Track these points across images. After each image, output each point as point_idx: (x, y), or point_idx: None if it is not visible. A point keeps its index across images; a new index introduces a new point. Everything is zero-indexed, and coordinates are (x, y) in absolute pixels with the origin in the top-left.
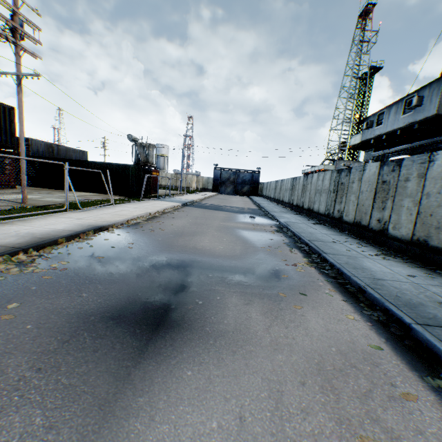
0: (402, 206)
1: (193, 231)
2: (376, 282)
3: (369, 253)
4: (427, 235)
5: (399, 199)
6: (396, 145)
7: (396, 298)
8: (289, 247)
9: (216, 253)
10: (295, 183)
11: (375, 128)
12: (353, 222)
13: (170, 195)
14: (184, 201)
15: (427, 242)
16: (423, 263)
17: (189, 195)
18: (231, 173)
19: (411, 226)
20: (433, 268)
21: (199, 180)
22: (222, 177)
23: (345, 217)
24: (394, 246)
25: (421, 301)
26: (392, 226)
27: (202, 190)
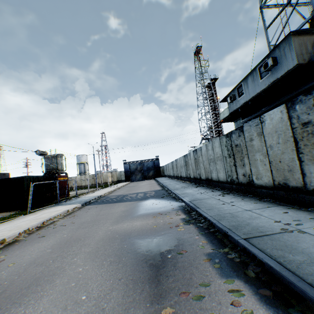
0: None
1: (36, 275)
2: None
3: None
4: None
5: None
6: (261, 108)
7: None
8: (224, 277)
9: None
10: (187, 159)
11: (239, 99)
12: (273, 185)
13: (77, 196)
14: (88, 199)
15: None
16: None
17: (102, 189)
18: (137, 164)
19: None
20: None
21: (113, 175)
22: (131, 168)
23: (257, 181)
24: None
25: None
26: None
27: (117, 182)
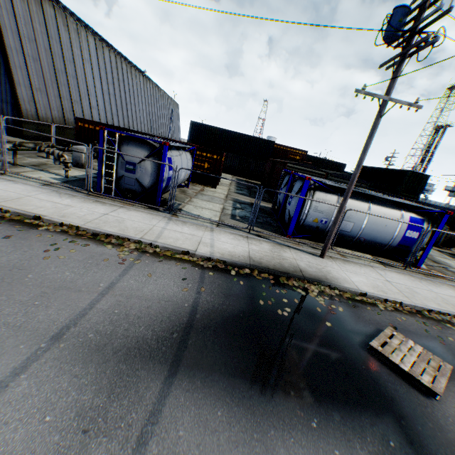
0: None
1: None
2: None
3: None
4: None
5: None
6: None
7: None
8: None
9: None
10: None
11: None
12: None
13: None
14: None
15: None
16: None
17: None
18: None
19: None
20: None
21: None
22: None
23: None
24: None
25: None
26: None
27: None
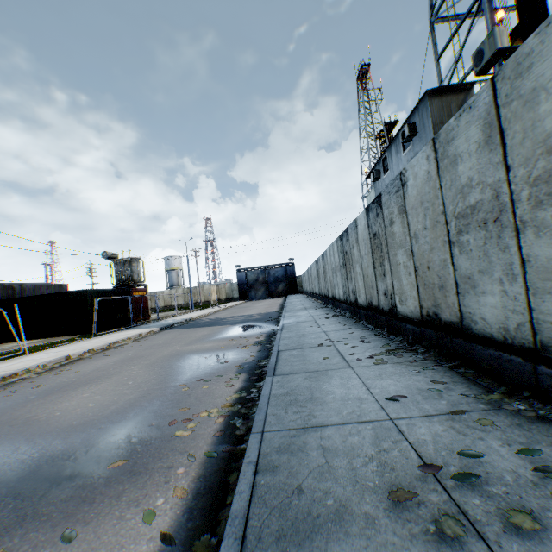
0: (398, 263)
1: (98, 375)
2: (297, 439)
3: (362, 356)
4: (436, 303)
5: (394, 255)
6: None
7: (286, 501)
8: (237, 373)
9: (54, 423)
10: (318, 267)
11: (384, 177)
12: (366, 304)
13: (159, 318)
14: (171, 322)
15: (438, 315)
16: (443, 356)
17: (197, 311)
18: (259, 271)
19: (416, 292)
20: (456, 365)
21: (220, 289)
22: (249, 279)
23: (359, 299)
24: (408, 331)
25: (353, 495)
26: (399, 299)
27: (226, 301)
